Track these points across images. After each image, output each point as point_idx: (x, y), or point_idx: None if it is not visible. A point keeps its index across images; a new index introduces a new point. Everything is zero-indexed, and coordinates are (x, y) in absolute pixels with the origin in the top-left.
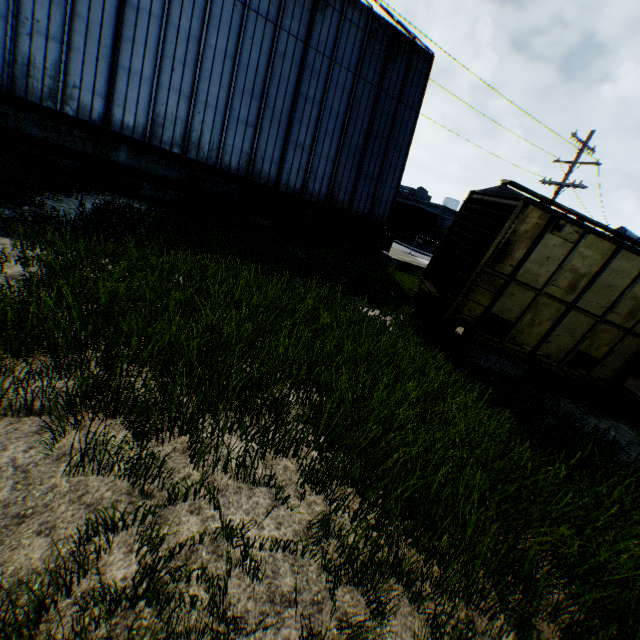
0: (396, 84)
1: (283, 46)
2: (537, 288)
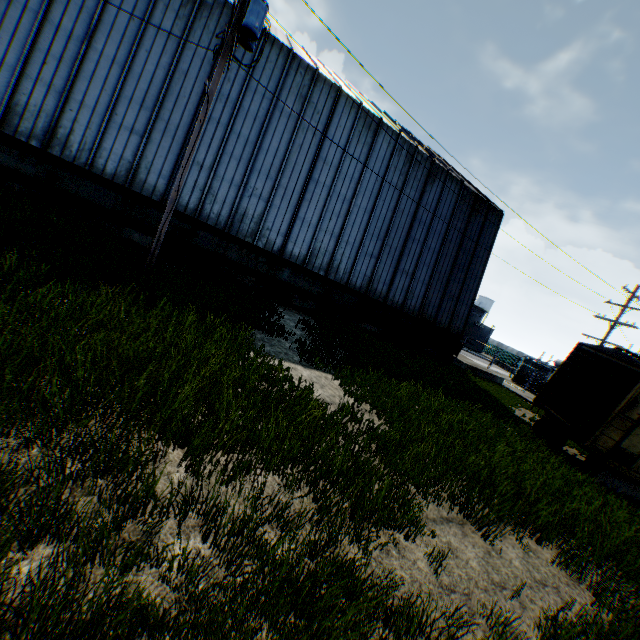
0: (476, 231)
1: (403, 205)
2: None
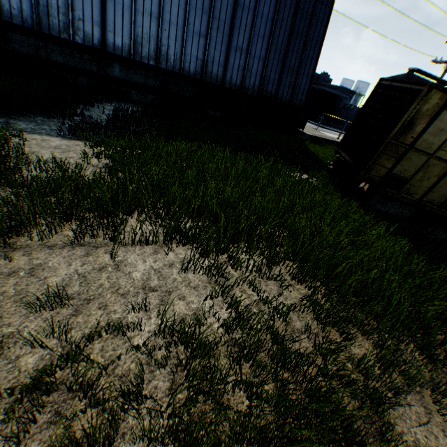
0: None
1: None
2: (429, 153)
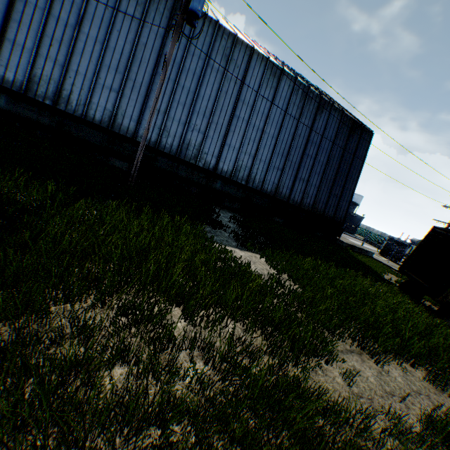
0: (353, 147)
1: (300, 131)
2: None
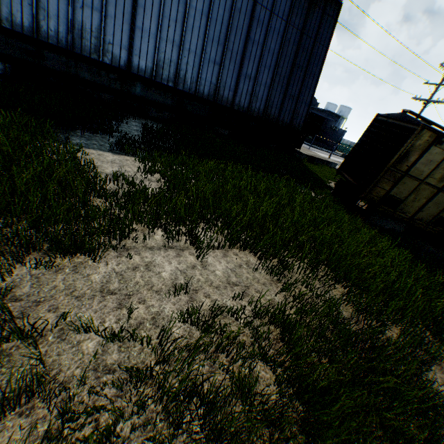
0: (314, 27)
1: (240, 3)
2: (420, 179)
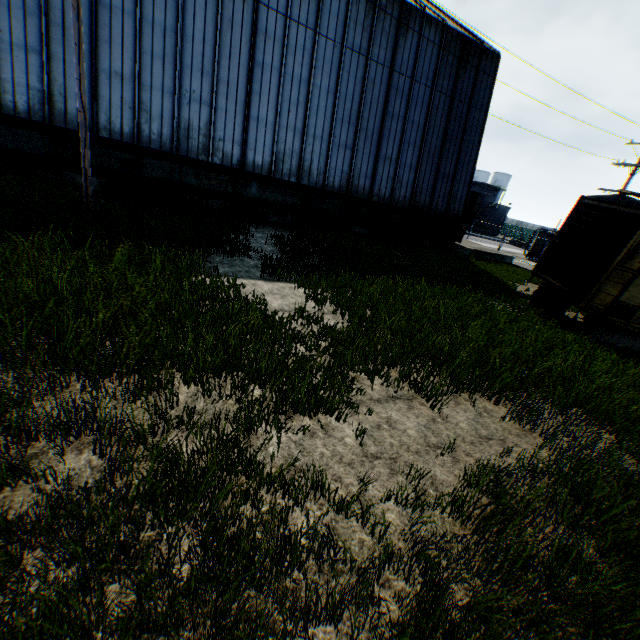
0: (467, 88)
1: (373, 73)
2: None
